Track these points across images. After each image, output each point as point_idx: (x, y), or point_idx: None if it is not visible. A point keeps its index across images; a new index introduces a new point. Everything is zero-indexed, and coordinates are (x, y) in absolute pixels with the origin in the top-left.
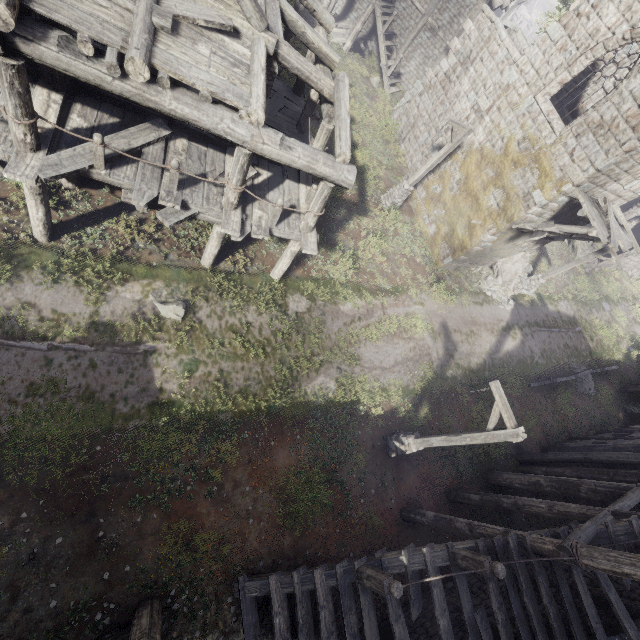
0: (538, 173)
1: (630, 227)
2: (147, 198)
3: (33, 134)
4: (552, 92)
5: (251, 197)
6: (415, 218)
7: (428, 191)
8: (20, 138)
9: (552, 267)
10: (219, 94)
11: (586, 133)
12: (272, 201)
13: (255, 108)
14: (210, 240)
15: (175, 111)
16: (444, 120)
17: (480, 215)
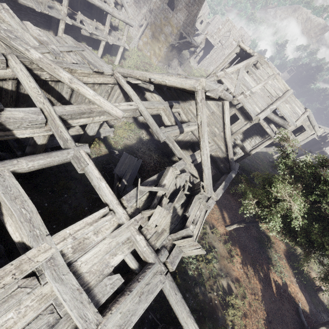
0: (171, 26)
1: (202, 53)
2: (91, 30)
3: (67, 11)
4: (167, 2)
5: (108, 34)
6: (142, 52)
7: (143, 41)
8: (65, 12)
9: (185, 67)
10: (105, 0)
11: (178, 13)
12: (112, 35)
13: (112, 3)
14: (100, 49)
15: (98, 4)
16: (139, 17)
17: (161, 44)
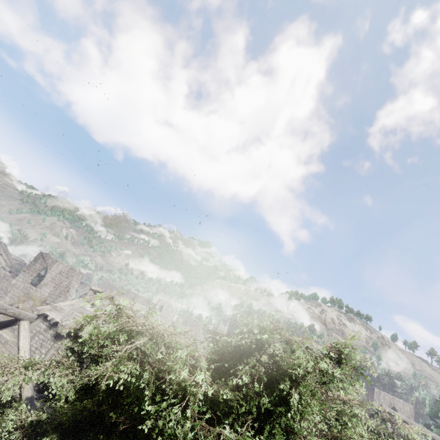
0: (33, 300)
1: None
2: None
3: None
4: (30, 282)
5: None
6: None
7: None
8: None
9: None
10: None
11: (42, 287)
12: None
13: None
14: None
15: None
16: None
17: None
